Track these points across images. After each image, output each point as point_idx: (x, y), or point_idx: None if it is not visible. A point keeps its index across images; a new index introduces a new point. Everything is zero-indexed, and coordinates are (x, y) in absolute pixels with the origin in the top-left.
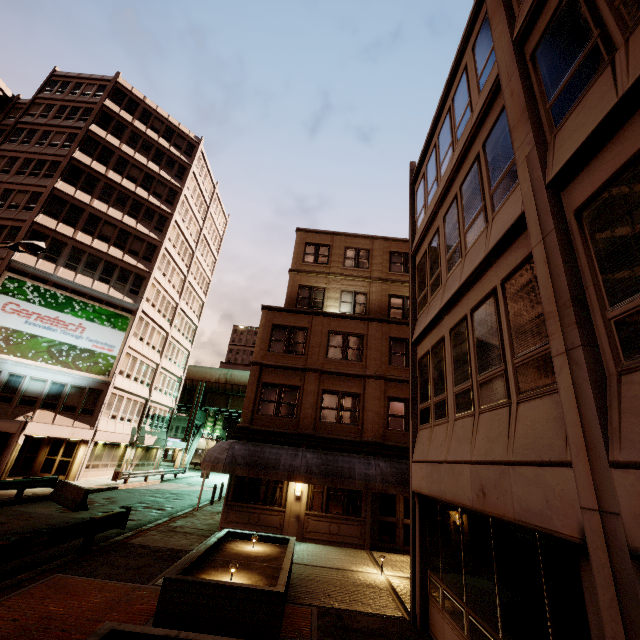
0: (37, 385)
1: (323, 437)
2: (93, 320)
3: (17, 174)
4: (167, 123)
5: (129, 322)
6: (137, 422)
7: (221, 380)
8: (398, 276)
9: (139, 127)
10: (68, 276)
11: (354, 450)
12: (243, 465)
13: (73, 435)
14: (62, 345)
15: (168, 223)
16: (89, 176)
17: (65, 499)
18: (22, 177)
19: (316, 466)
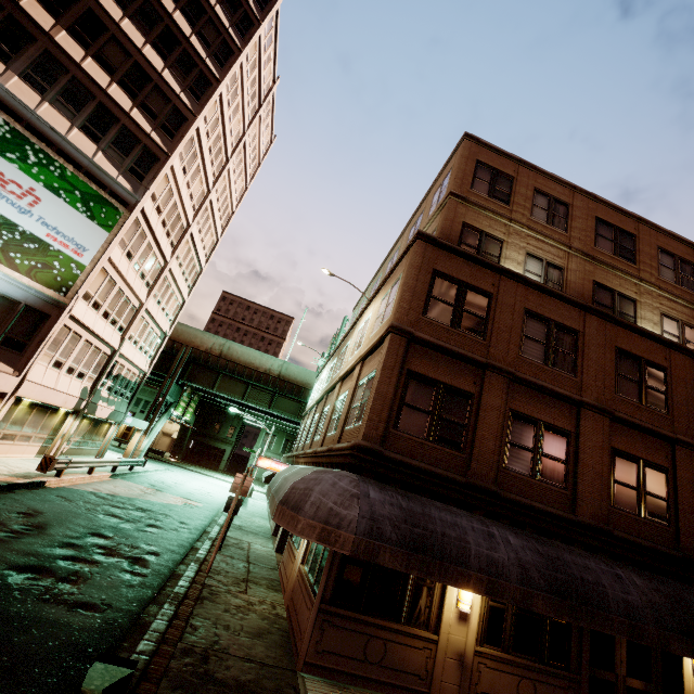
0: None
1: (514, 500)
2: (57, 191)
3: None
4: None
5: (119, 218)
6: (92, 381)
7: (214, 351)
8: (607, 257)
9: None
10: (25, 97)
11: (565, 536)
12: (396, 543)
13: None
14: None
15: (210, 91)
16: None
17: None
18: None
19: (537, 569)
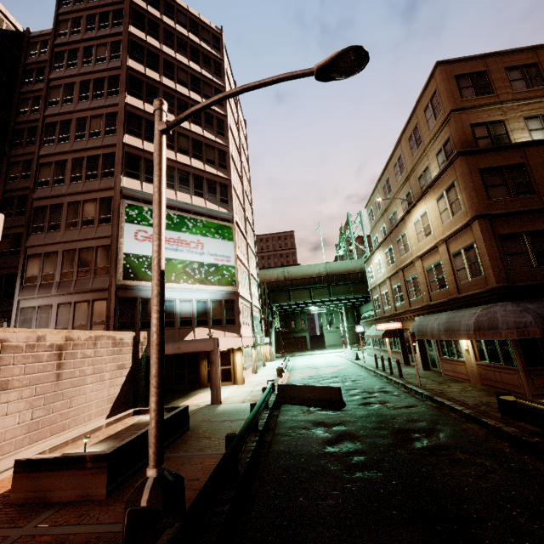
0: (186, 306)
1: None
2: (206, 235)
3: (81, 100)
4: (188, 15)
5: (232, 231)
6: (251, 325)
7: (280, 278)
8: None
9: (168, 23)
10: (170, 195)
11: None
12: None
13: (235, 344)
14: (192, 264)
15: (225, 126)
16: (148, 86)
17: (309, 400)
18: (87, 102)
19: None
